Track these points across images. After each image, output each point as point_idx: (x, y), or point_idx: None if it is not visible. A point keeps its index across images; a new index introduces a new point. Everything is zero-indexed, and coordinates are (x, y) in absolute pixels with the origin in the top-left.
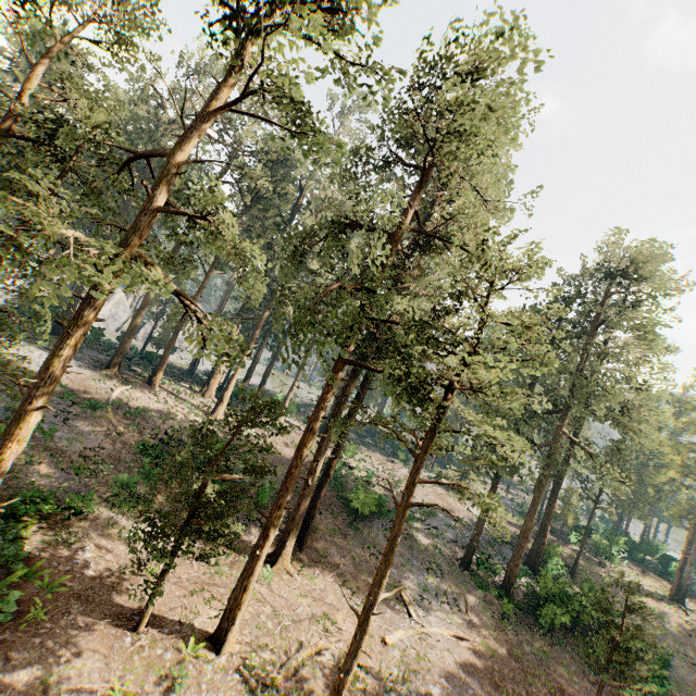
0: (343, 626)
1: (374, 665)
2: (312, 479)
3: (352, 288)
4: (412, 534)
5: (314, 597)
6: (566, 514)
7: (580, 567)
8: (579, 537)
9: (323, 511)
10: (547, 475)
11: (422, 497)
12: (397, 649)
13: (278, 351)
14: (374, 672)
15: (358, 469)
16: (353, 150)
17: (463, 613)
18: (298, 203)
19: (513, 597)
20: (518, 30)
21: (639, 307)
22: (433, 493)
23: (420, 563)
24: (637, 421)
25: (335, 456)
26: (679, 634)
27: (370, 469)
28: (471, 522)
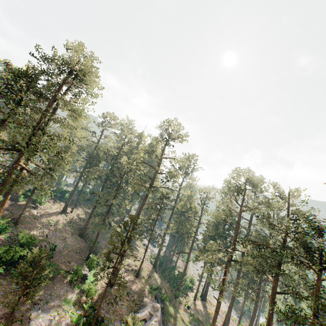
0: None
1: None
2: None
3: None
4: None
5: None
6: (19, 188)
7: (22, 215)
8: (25, 198)
9: None
10: (2, 192)
11: None
12: None
13: None
14: None
15: None
16: None
17: None
18: None
19: None
20: None
21: (80, 97)
22: None
23: None
24: (65, 158)
25: None
26: (62, 228)
27: None
28: None
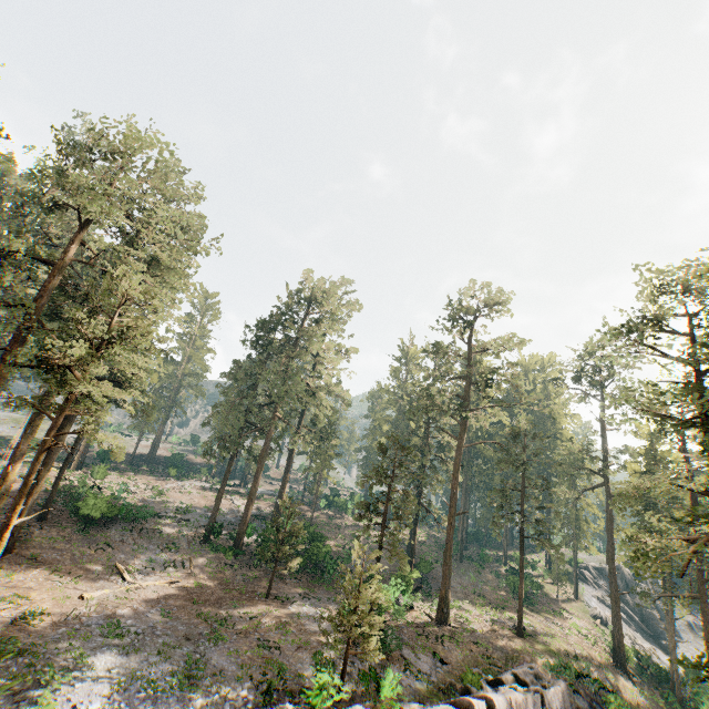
0: (36, 598)
1: (62, 611)
2: (7, 483)
3: (12, 305)
4: (157, 528)
5: (8, 586)
6: (316, 487)
7: (321, 522)
8: (326, 502)
9: (47, 527)
10: (266, 450)
11: (185, 501)
12: (96, 600)
13: (5, 384)
14: (59, 615)
15: (111, 489)
16: (25, 195)
17: (187, 570)
18: (20, 226)
19: (246, 551)
20: (141, 139)
21: (321, 321)
22: (200, 496)
23: (157, 547)
24: (320, 399)
25: (44, 463)
26: (376, 545)
27: (121, 484)
28: (231, 511)
